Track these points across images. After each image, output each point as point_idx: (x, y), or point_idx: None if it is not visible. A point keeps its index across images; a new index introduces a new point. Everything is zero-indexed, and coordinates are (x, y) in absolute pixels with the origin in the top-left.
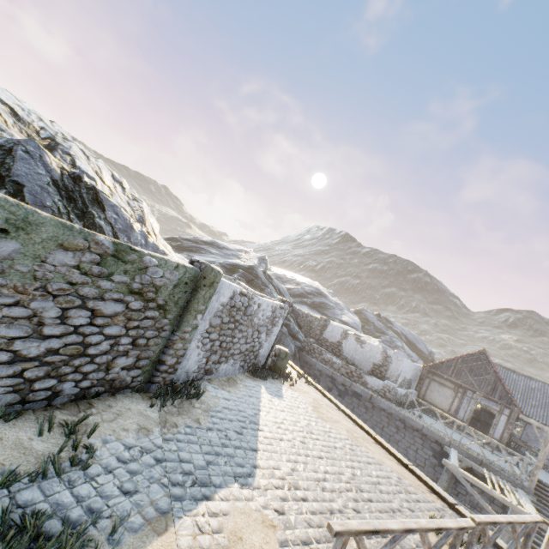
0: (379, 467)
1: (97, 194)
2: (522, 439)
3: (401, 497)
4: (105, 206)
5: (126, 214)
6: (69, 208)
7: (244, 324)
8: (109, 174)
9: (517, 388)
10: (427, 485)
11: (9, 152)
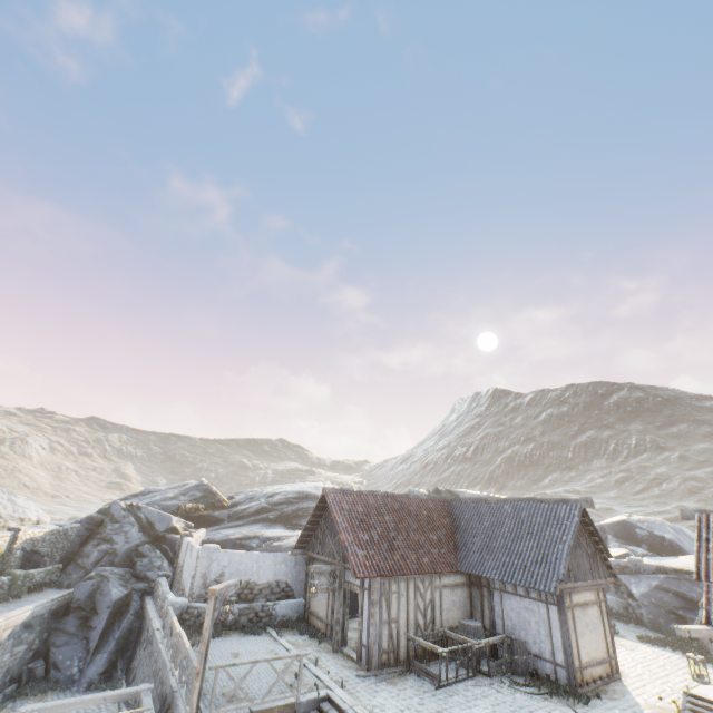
0: None
1: None
2: (507, 630)
3: None
4: None
5: None
6: None
7: None
8: None
9: (482, 527)
10: None
11: None
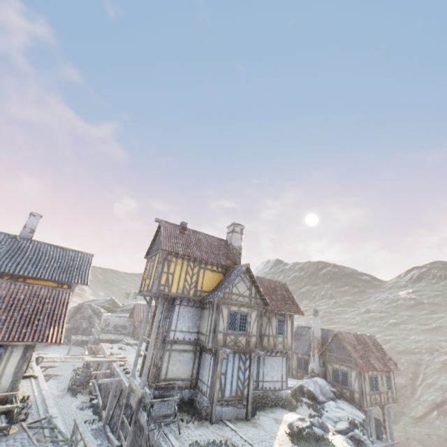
0: None
1: None
2: None
3: None
4: None
5: None
6: None
7: None
8: None
9: None
10: None
11: None
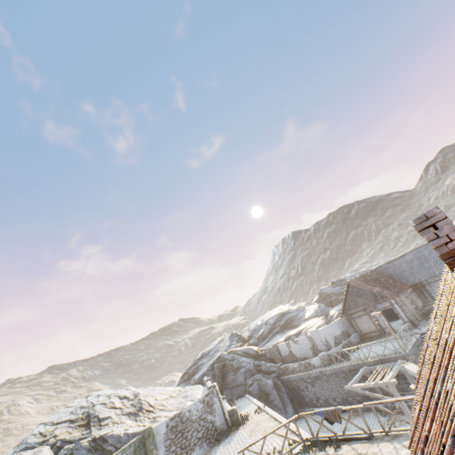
0: (266, 442)
1: (103, 437)
2: None
3: (264, 453)
4: (107, 439)
5: (116, 433)
6: (97, 454)
7: (188, 426)
8: (118, 399)
9: (403, 268)
10: (291, 430)
11: (73, 454)
